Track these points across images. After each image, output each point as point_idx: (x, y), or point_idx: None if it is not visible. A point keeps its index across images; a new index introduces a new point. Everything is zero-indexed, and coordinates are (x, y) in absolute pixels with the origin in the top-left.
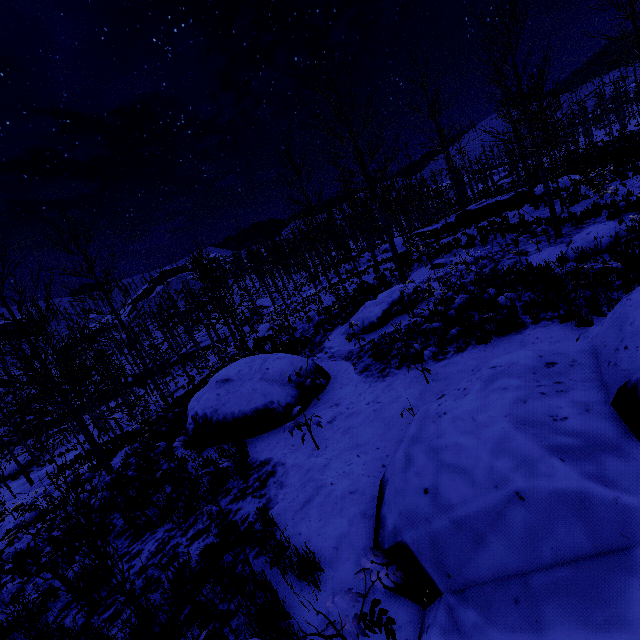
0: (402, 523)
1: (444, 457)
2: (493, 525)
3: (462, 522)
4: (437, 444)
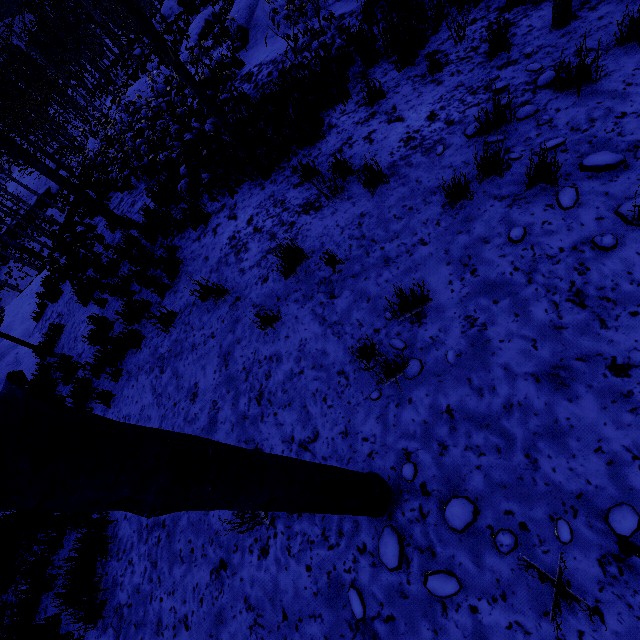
0: (236, 23)
1: (239, 2)
2: (251, 3)
3: (246, 8)
4: (237, 1)
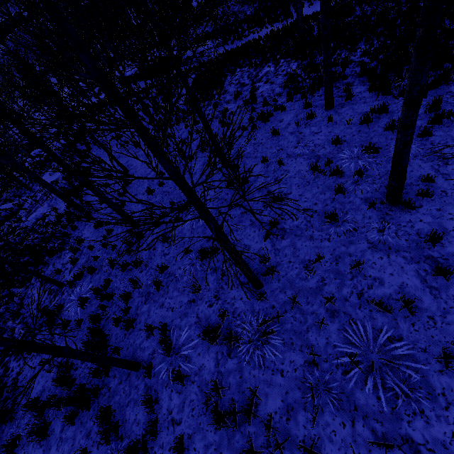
0: None
1: None
2: None
3: None
4: None
